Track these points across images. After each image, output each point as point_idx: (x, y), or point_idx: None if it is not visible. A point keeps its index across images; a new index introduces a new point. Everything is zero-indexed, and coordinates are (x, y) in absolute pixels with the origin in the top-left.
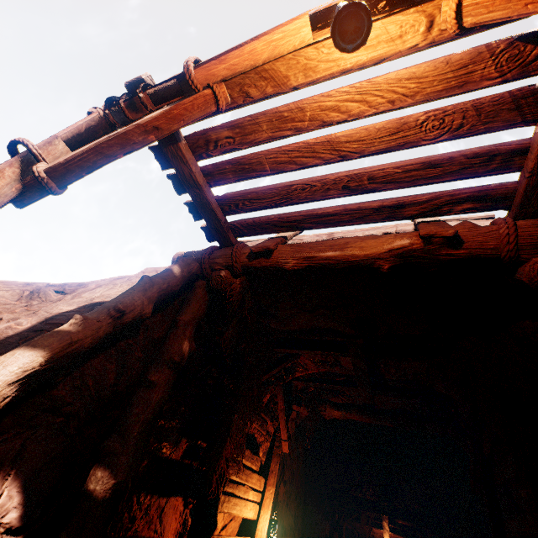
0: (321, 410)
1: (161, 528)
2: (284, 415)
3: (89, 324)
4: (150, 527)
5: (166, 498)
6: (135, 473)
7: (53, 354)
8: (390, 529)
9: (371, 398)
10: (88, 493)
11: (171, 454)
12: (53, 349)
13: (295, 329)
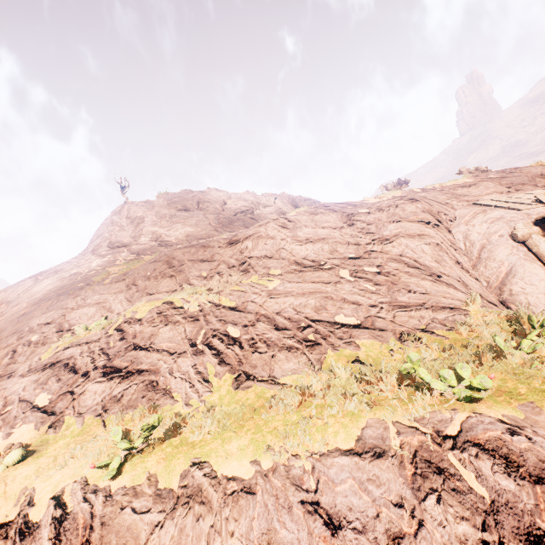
0: None
1: None
2: None
3: None
4: None
5: None
6: None
7: None
8: None
9: None
10: None
11: None
12: None
13: None
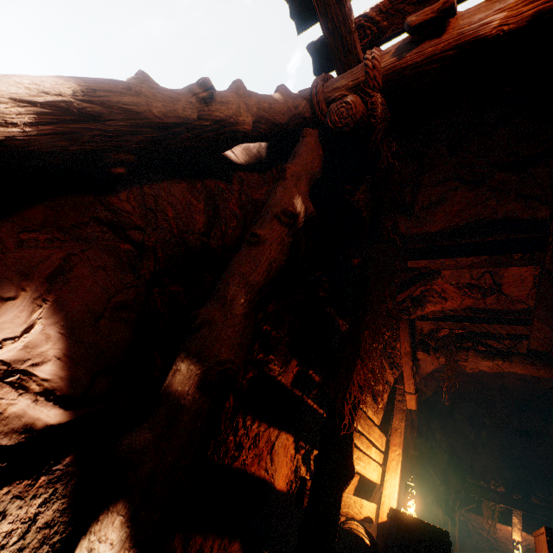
0: (460, 360)
1: (272, 469)
2: (410, 361)
3: (158, 87)
4: (260, 463)
5: (276, 430)
6: (238, 386)
7: (96, 87)
8: (522, 528)
9: (551, 339)
10: (178, 374)
11: (279, 375)
12: (96, 82)
13: (438, 228)
